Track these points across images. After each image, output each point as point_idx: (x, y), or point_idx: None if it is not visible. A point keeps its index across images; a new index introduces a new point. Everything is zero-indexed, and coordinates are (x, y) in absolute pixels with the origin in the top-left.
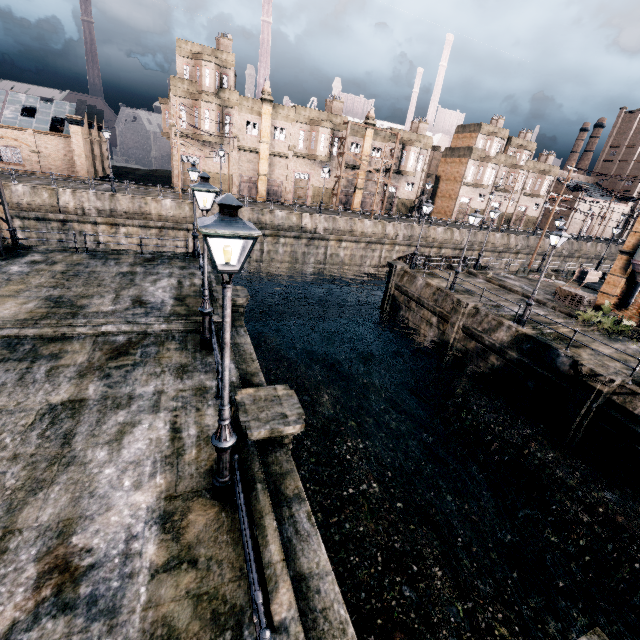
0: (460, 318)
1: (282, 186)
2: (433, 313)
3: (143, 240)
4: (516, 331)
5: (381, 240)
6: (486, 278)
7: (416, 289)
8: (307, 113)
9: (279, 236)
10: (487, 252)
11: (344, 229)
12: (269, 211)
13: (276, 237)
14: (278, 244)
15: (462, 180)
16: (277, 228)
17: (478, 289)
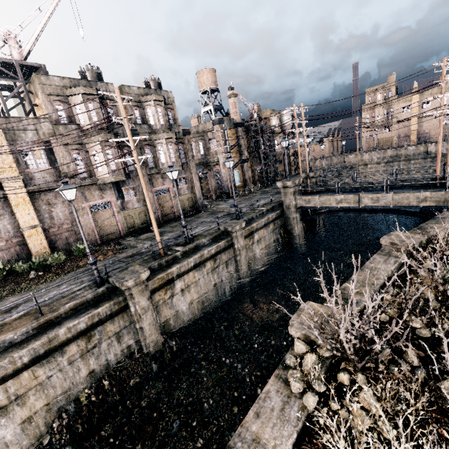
0: None
1: (429, 132)
2: None
3: None
4: None
5: None
6: None
7: None
8: (447, 85)
9: (410, 160)
10: None
11: None
12: (404, 148)
13: (408, 161)
14: (409, 164)
15: None
16: (409, 156)
17: None
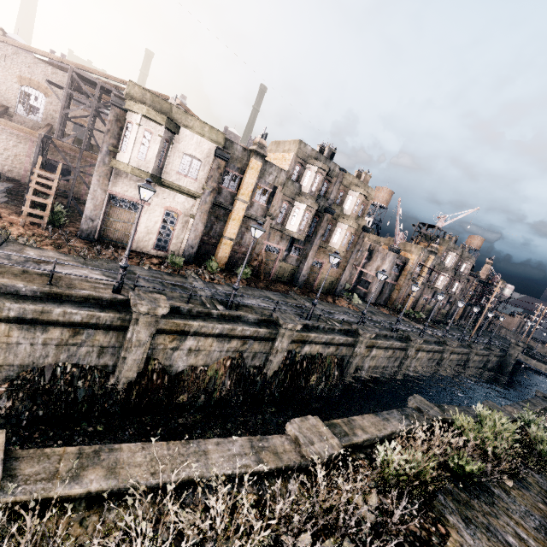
0: None
1: None
2: None
3: None
4: None
5: None
6: None
7: None
8: None
9: None
10: None
11: None
12: None
13: None
14: None
15: None
16: None
17: None
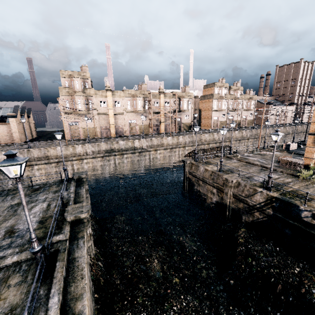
0: (230, 189)
1: (123, 128)
2: (213, 187)
3: (48, 170)
4: (267, 195)
5: (177, 146)
6: (237, 159)
7: (200, 173)
8: (129, 92)
9: (123, 154)
10: (233, 141)
11: (157, 144)
12: (116, 142)
13: (121, 155)
14: (123, 158)
15: (212, 109)
16: (121, 150)
17: (235, 167)
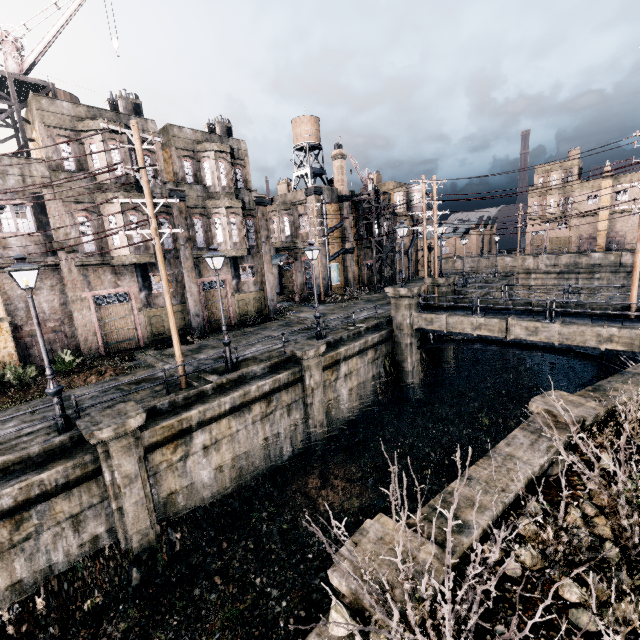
0: None
1: (625, 236)
2: None
3: None
4: None
5: None
6: None
7: None
8: None
9: (594, 272)
10: None
11: None
12: (585, 255)
13: (590, 273)
14: (593, 279)
15: None
16: (593, 267)
17: None
